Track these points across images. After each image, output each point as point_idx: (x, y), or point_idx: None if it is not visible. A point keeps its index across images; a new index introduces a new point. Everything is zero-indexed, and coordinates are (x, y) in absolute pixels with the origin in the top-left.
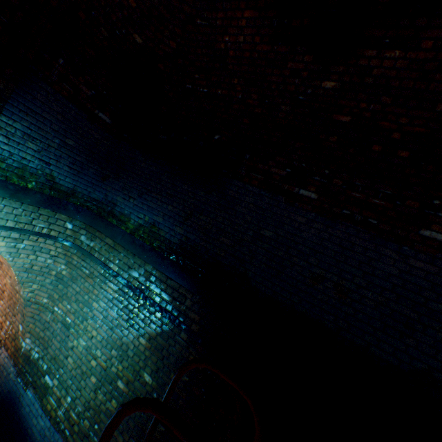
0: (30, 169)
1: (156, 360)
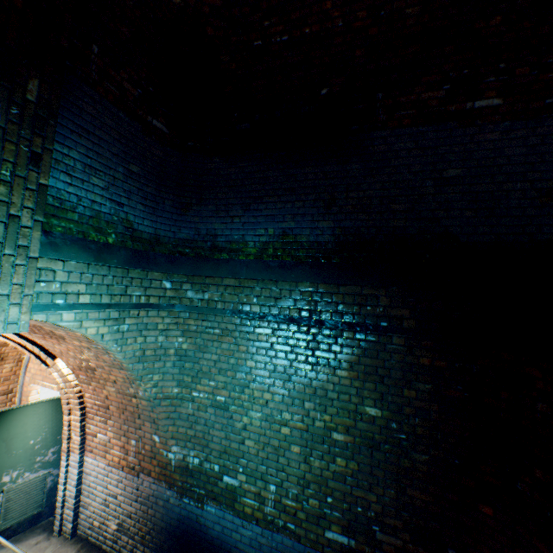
0: (103, 216)
1: (374, 386)
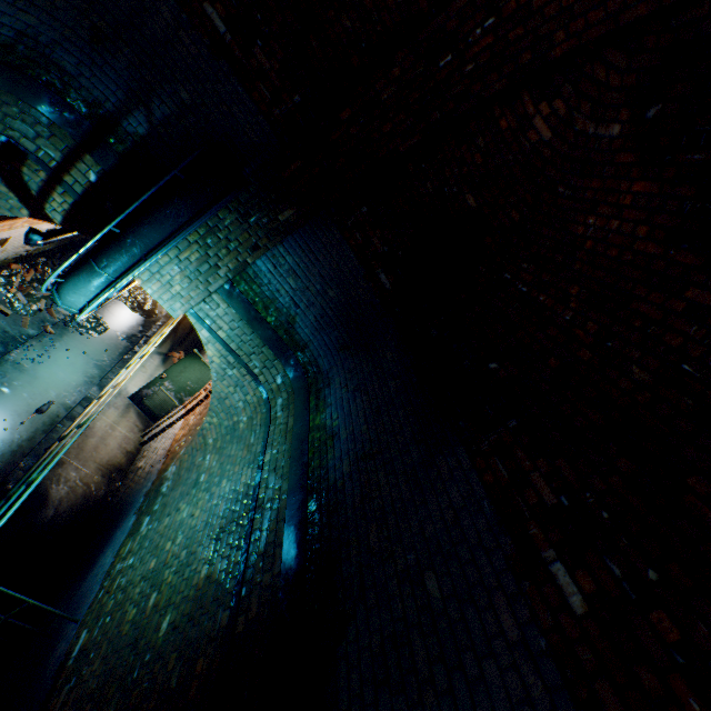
0: (278, 303)
1: (186, 613)
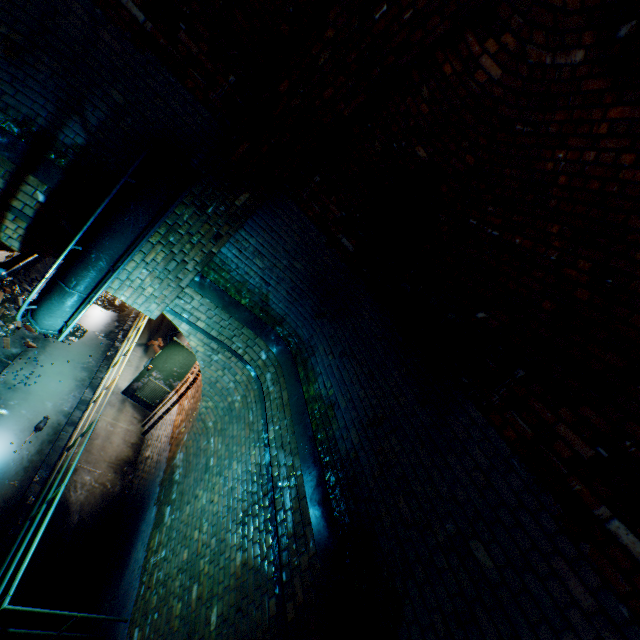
0: (249, 285)
1: (232, 603)
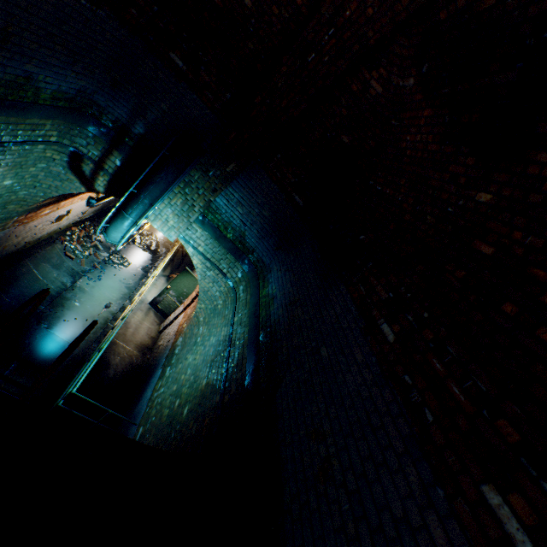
0: (233, 224)
1: (197, 402)
